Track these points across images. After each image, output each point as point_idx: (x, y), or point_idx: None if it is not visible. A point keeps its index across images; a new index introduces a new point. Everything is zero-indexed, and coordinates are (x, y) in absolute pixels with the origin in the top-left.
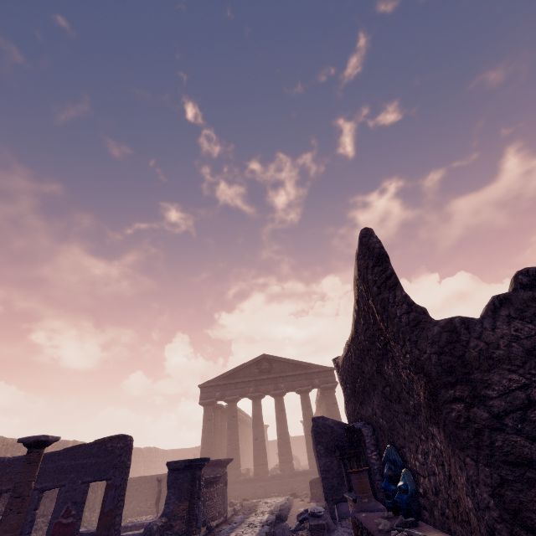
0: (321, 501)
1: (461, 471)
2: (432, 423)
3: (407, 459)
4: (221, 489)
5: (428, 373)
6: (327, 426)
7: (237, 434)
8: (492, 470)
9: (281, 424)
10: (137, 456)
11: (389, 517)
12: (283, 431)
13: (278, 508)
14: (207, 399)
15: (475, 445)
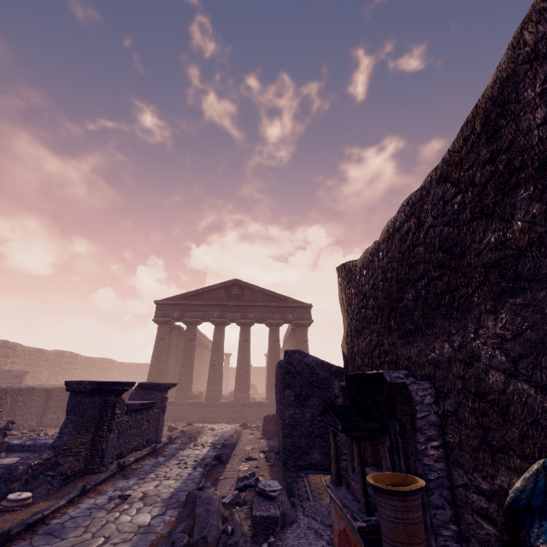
0: (273, 438)
1: None
2: None
3: None
4: (155, 415)
5: None
6: (304, 365)
7: (193, 357)
8: None
9: (243, 354)
10: (88, 365)
11: None
12: (244, 361)
13: (223, 440)
14: (163, 318)
15: None
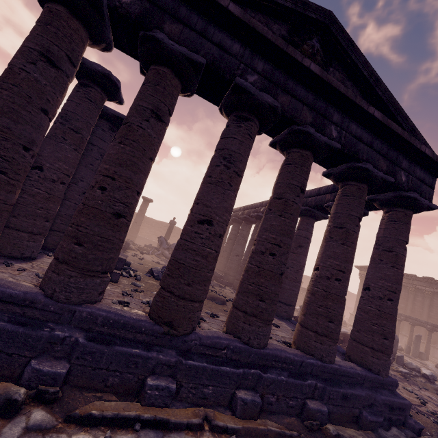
0: None
1: None
2: None
3: None
4: None
5: None
6: None
7: (145, 172)
8: None
9: (290, 221)
10: None
11: None
12: (287, 241)
13: None
14: None
15: None
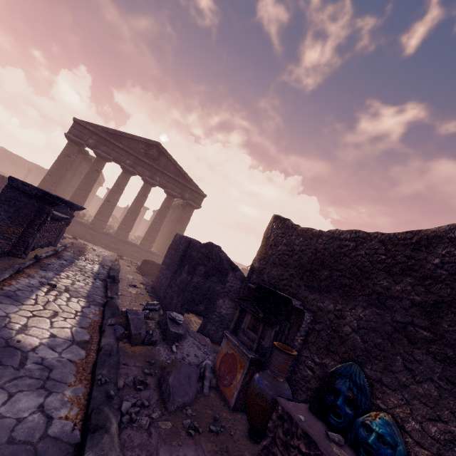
0: (145, 275)
1: None
2: None
3: (385, 400)
4: (61, 226)
5: None
6: (218, 257)
7: (92, 186)
8: None
9: (138, 205)
10: None
11: (340, 444)
12: (136, 210)
13: (107, 263)
14: (76, 138)
15: None
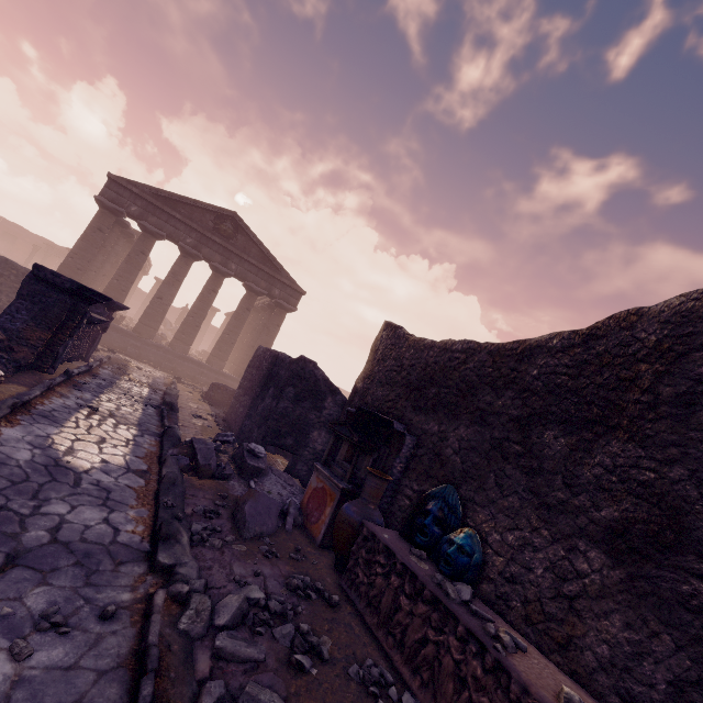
0: (214, 405)
1: (624, 626)
2: (600, 547)
3: (475, 517)
4: (96, 333)
5: (689, 526)
6: (313, 375)
7: (136, 275)
8: (696, 668)
9: (204, 304)
10: None
11: (421, 558)
12: (201, 313)
13: (159, 387)
14: (112, 203)
15: (695, 636)
